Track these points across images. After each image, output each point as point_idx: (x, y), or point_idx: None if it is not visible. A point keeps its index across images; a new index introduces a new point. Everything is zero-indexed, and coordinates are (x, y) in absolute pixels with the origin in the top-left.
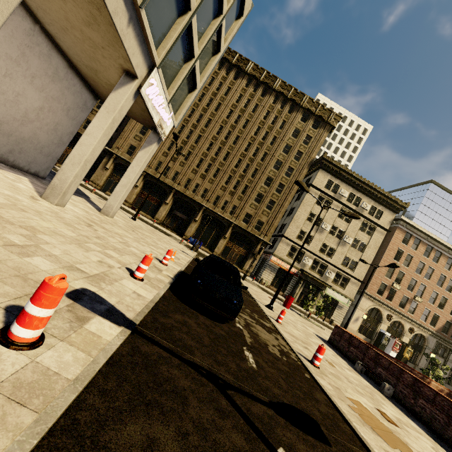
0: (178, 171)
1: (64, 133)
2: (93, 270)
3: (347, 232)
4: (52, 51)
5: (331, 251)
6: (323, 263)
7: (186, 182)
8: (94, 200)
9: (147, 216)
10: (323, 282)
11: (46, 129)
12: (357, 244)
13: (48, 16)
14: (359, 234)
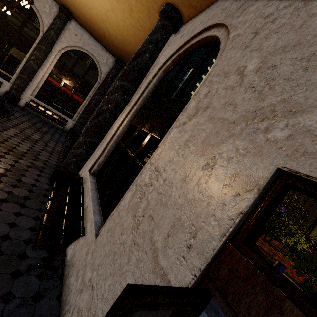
0: None
1: None
2: None
3: None
4: None
5: None
6: None
7: None
8: None
9: None
10: None
11: None
12: None
13: None
14: None
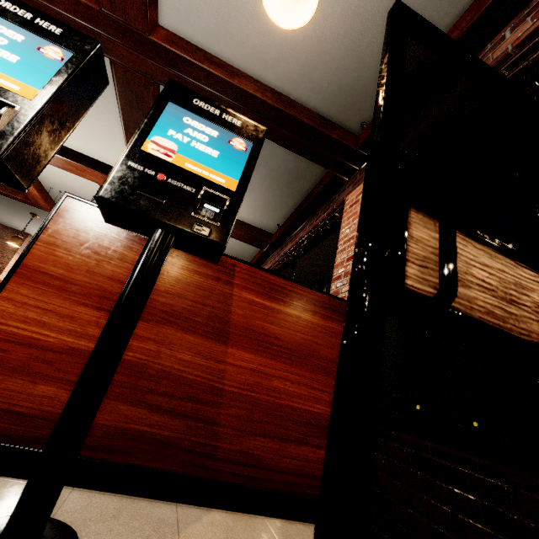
0: None
1: None
2: None
3: None
4: None
5: None
6: None
7: None
8: None
9: None
10: None
11: None
12: None
13: None
14: None
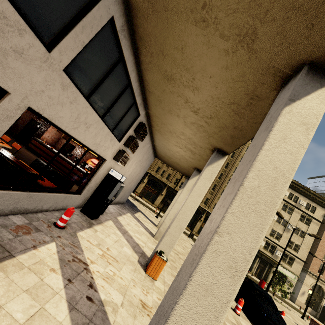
0: (170, 173)
1: (139, 179)
2: (233, 319)
3: (290, 222)
4: (151, 149)
5: (278, 235)
6: (273, 244)
7: (175, 180)
8: (139, 208)
9: (149, 202)
10: (274, 260)
11: (135, 181)
12: (298, 231)
13: (163, 145)
14: (299, 223)
